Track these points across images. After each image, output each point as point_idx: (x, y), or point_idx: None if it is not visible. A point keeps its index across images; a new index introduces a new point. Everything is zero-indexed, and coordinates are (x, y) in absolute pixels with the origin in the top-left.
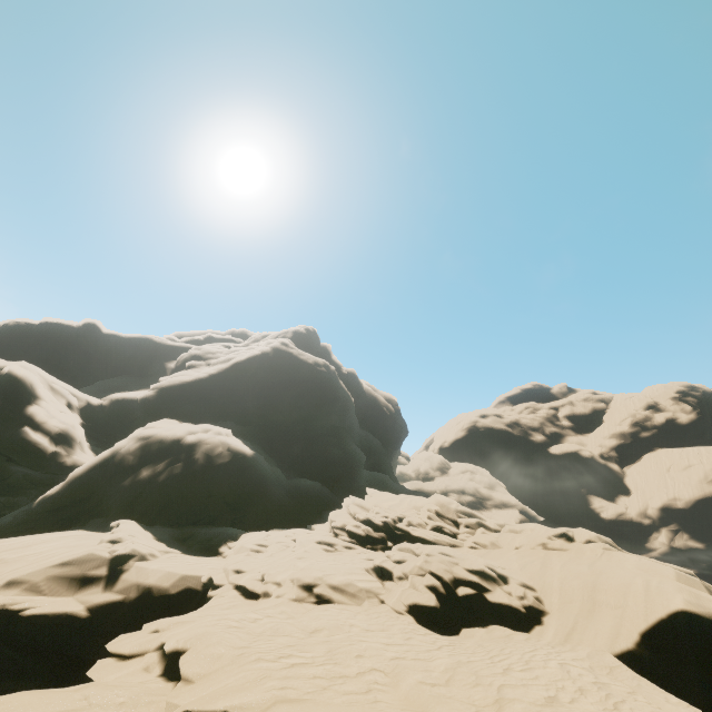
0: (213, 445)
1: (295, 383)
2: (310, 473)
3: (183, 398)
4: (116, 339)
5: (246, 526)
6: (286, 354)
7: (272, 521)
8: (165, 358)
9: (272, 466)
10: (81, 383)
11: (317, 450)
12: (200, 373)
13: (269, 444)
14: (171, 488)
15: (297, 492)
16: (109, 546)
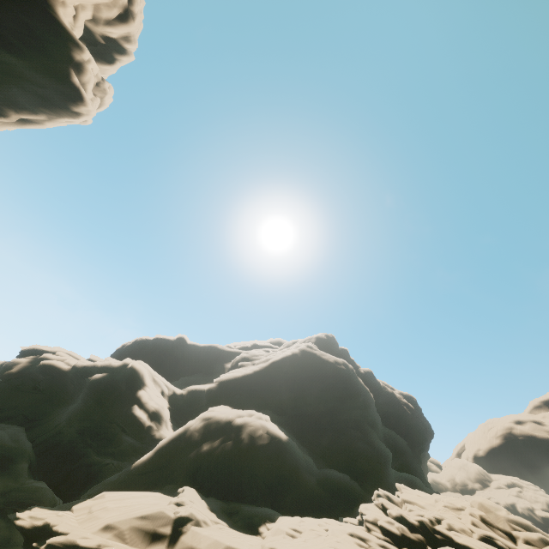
0: (255, 427)
1: (319, 378)
2: (339, 465)
3: (235, 390)
4: (195, 348)
5: (283, 512)
6: (311, 354)
7: (305, 510)
8: (224, 361)
9: (303, 453)
10: (172, 379)
11: (343, 442)
12: (247, 370)
13: (301, 433)
14: (223, 463)
15: (328, 482)
16: (175, 508)
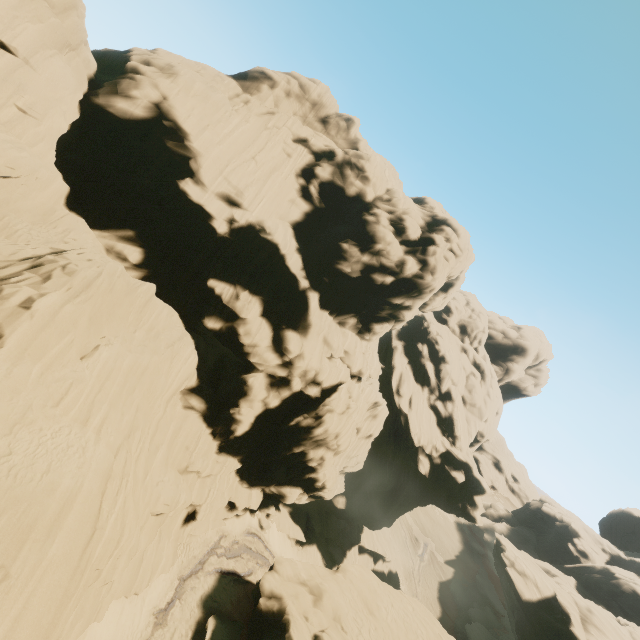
0: (623, 582)
1: None
2: None
3: None
4: None
5: None
6: None
7: None
8: None
9: None
10: None
11: None
12: None
13: None
14: (597, 584)
15: None
16: (559, 573)
